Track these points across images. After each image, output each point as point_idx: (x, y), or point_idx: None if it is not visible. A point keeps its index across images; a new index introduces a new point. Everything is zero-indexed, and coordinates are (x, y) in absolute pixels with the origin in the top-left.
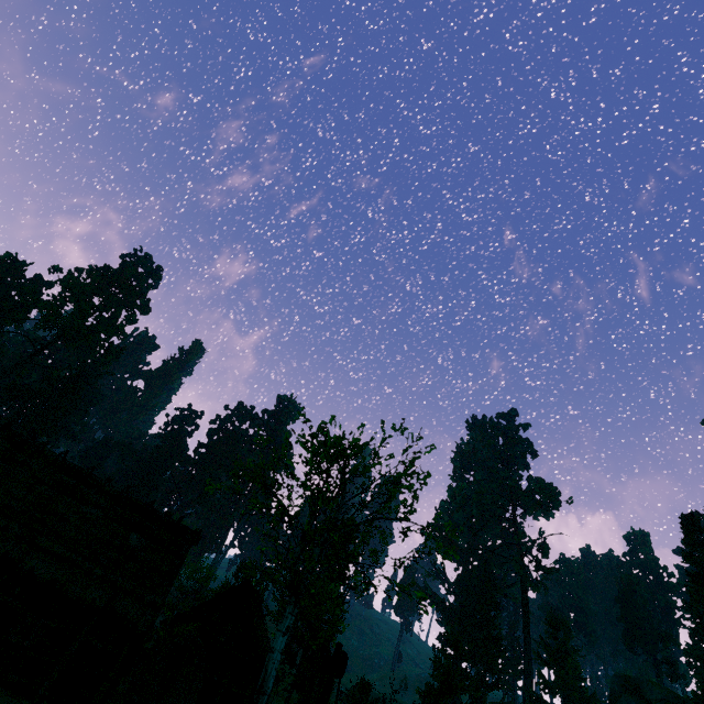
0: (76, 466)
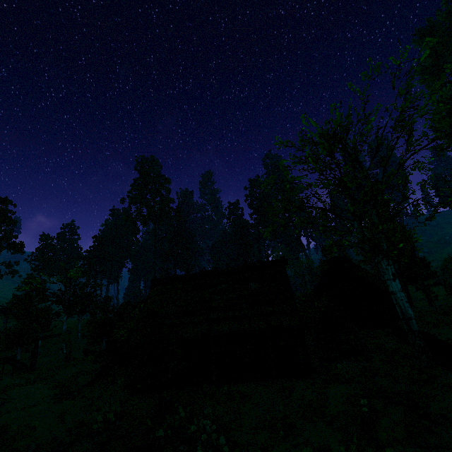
0: (196, 273)
